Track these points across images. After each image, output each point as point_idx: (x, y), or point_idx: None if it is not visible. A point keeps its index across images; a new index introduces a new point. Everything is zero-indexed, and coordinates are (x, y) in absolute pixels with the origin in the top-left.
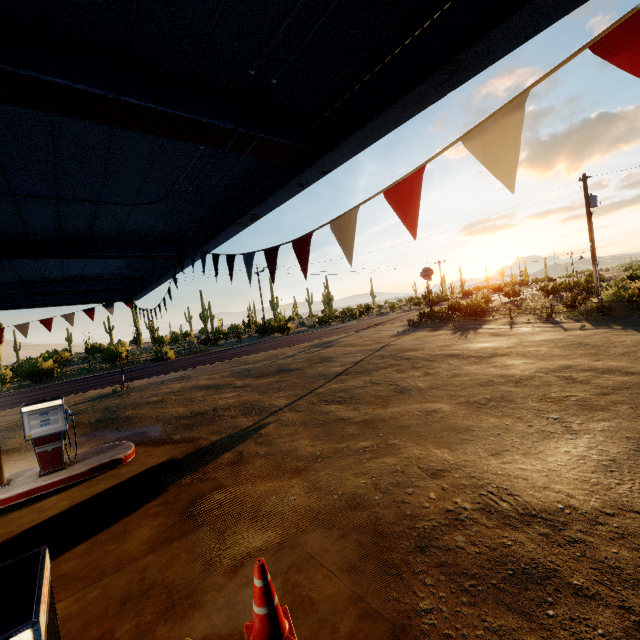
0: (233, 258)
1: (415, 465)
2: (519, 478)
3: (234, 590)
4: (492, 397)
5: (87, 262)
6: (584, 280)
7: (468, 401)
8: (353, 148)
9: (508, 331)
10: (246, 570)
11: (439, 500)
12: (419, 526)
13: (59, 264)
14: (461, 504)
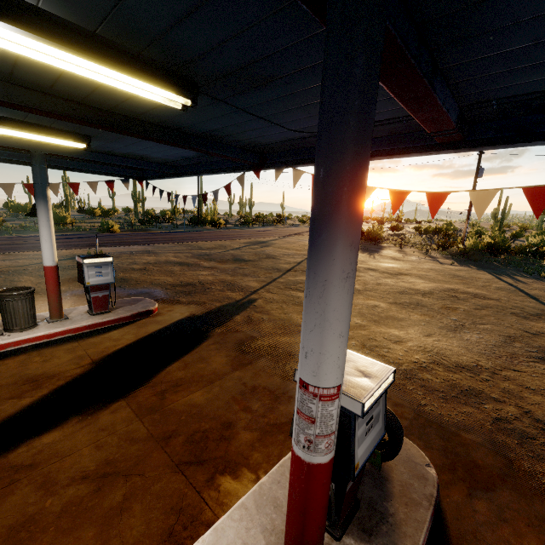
0: None
1: (381, 337)
2: (447, 349)
3: None
4: (411, 302)
5: (170, 149)
6: (445, 228)
7: (396, 302)
8: (492, 148)
9: (402, 258)
10: None
11: (406, 356)
12: (402, 368)
13: (148, 146)
14: (421, 359)
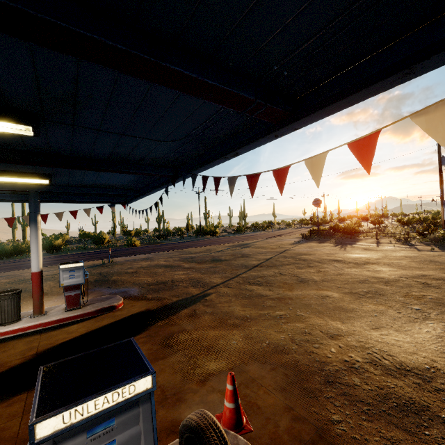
0: (219, 179)
1: (318, 330)
2: (395, 345)
3: (205, 394)
4: (369, 291)
5: (113, 176)
6: (431, 217)
7: (351, 292)
8: (321, 115)
9: (376, 247)
10: (210, 383)
11: (338, 354)
12: (326, 368)
13: (96, 175)
14: (354, 358)
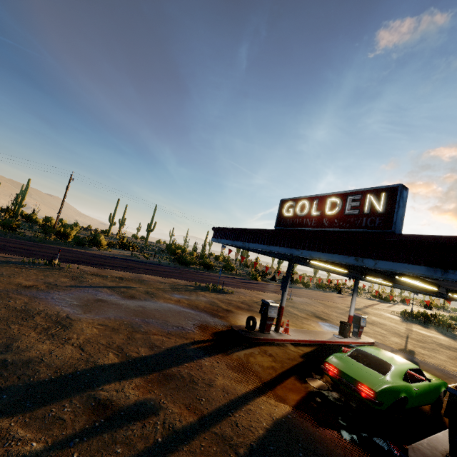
0: None
1: None
2: None
3: None
4: None
5: None
6: None
7: None
8: None
9: None
10: None
11: None
12: None
13: None
14: None
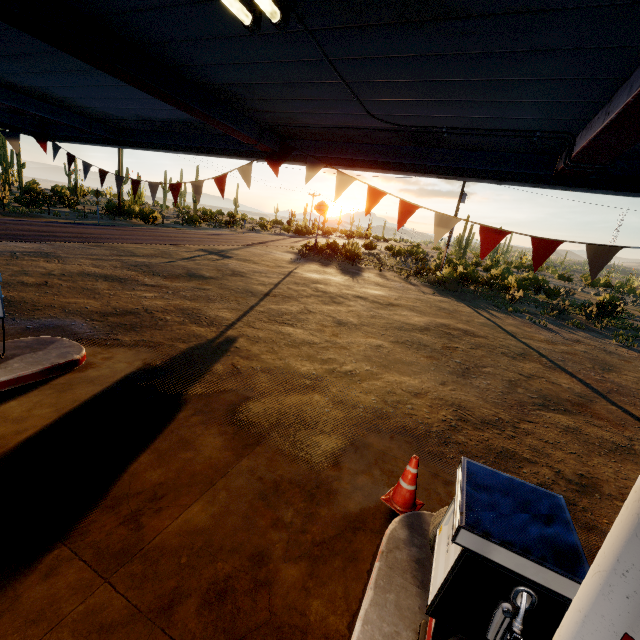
0: (415, 208)
1: (399, 388)
2: (467, 401)
3: (351, 479)
4: (412, 340)
5: (127, 98)
6: (415, 250)
7: (398, 341)
8: (613, 193)
9: (386, 283)
10: (345, 465)
11: (433, 413)
12: (434, 430)
13: (84, 83)
14: (448, 416)
